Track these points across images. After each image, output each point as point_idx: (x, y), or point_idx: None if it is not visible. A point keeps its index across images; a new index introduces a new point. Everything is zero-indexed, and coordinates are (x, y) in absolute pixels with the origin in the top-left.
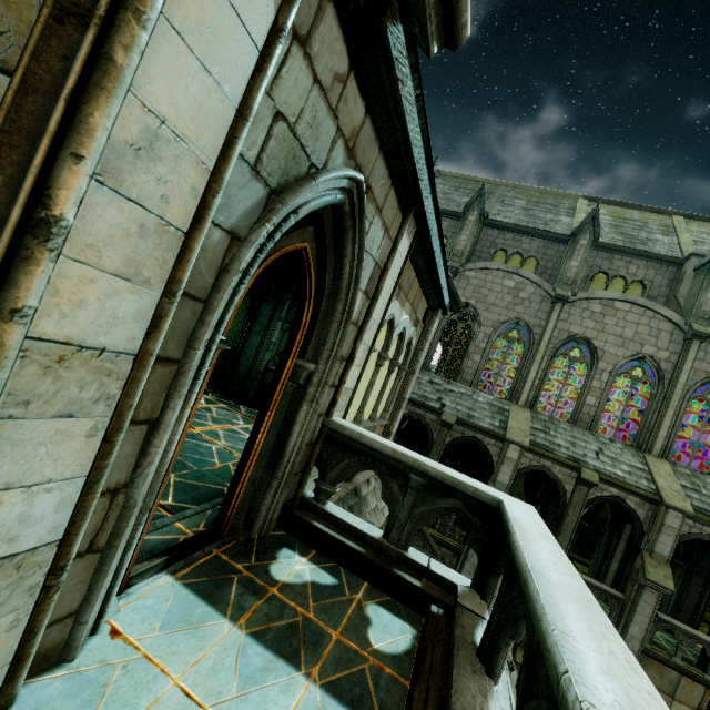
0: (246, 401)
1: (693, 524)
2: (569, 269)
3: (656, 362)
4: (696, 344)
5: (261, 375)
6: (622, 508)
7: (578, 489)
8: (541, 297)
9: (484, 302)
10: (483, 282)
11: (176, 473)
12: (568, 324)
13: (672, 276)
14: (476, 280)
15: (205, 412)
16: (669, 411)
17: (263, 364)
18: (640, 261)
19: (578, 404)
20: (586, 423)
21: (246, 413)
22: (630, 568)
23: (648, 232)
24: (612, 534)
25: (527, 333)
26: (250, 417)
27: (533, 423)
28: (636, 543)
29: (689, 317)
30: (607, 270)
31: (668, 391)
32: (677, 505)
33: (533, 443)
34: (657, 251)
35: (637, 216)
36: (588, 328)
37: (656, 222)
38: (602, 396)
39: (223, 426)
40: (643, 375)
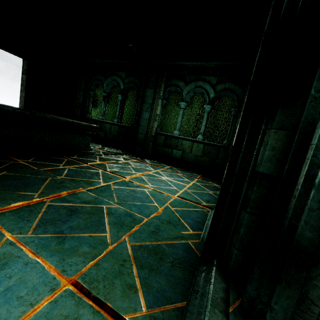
0: (147, 156)
1: None
2: None
3: None
4: None
5: (153, 138)
6: None
7: None
8: None
9: None
10: None
11: (128, 231)
12: None
13: None
14: None
15: (127, 165)
16: None
17: (153, 130)
18: None
19: None
20: None
21: (151, 163)
22: None
23: None
24: None
25: None
26: (154, 165)
27: None
28: None
29: None
30: None
31: None
32: None
33: None
34: None
35: None
36: None
37: None
38: None
39: (143, 173)
40: None
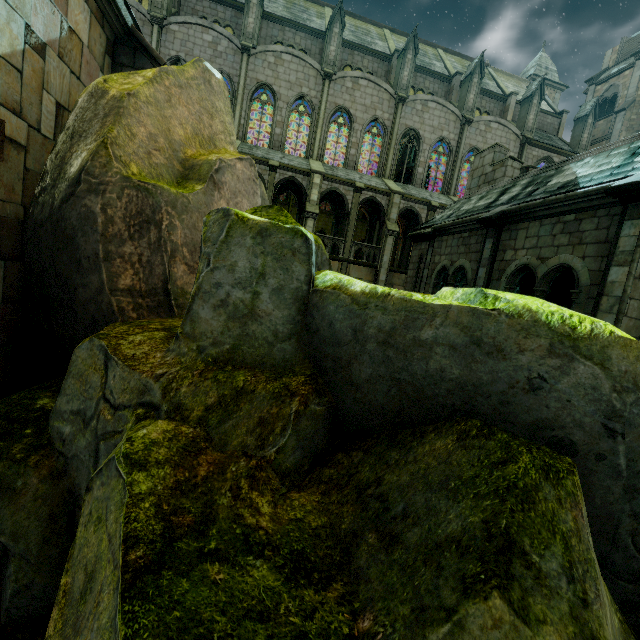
0: None
1: (328, 183)
2: (248, 25)
3: (310, 99)
4: (327, 82)
5: None
6: (302, 195)
7: (270, 175)
8: (234, 51)
9: (192, 55)
10: (187, 36)
11: None
12: (256, 73)
13: (321, 47)
14: (181, 34)
15: None
16: (319, 129)
17: None
18: (302, 33)
19: (271, 135)
20: (277, 147)
21: None
22: (303, 217)
23: (308, 15)
24: (300, 214)
25: (230, 83)
26: None
27: (242, 146)
28: (304, 201)
29: (323, 64)
30: (282, 40)
31: (317, 117)
32: (317, 170)
33: (240, 151)
34: (311, 26)
35: (303, 4)
36: (269, 76)
37: (314, 9)
38: (284, 127)
39: None
40: (305, 110)
